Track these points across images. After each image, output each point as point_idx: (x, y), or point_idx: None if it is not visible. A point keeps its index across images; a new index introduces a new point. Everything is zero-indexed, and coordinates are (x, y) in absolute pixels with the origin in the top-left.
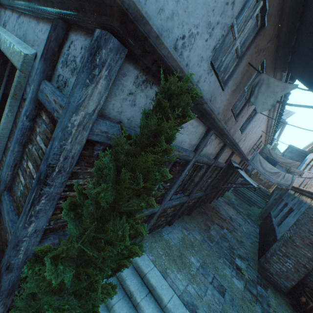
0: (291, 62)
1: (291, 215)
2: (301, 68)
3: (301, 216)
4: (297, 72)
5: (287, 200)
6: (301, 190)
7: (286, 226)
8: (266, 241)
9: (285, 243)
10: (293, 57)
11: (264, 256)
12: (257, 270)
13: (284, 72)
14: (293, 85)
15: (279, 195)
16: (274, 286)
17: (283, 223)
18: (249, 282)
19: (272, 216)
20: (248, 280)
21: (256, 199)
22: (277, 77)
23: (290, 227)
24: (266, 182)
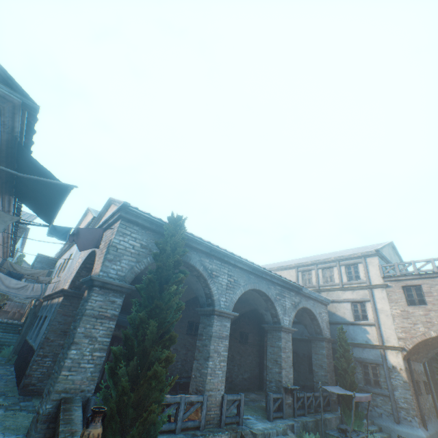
0: (17, 193)
1: (46, 321)
2: (25, 200)
3: (53, 314)
4: (23, 201)
5: (43, 312)
6: (53, 295)
7: (43, 333)
8: (26, 364)
9: (42, 345)
10: (17, 190)
11: (25, 376)
12: (19, 394)
13: (13, 196)
14: (18, 217)
15: (35, 313)
16: (40, 394)
17: (40, 333)
18: (11, 406)
19: (29, 339)
20: (10, 405)
21: (4, 337)
22: (7, 199)
23: (46, 330)
24: (16, 311)
